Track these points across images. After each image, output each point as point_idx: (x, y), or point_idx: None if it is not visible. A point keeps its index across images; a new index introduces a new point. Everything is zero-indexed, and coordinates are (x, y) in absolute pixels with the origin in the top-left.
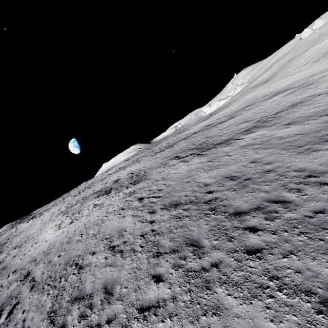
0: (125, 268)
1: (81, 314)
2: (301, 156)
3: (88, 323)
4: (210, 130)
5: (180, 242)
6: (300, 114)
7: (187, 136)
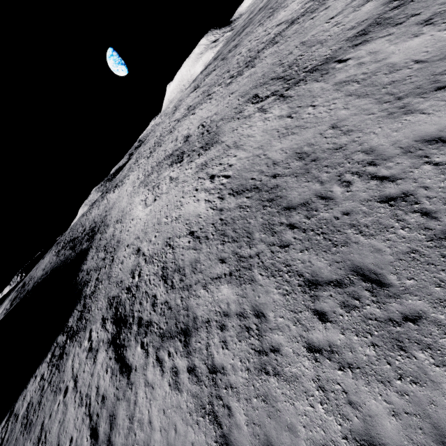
0: (202, 251)
1: (180, 279)
2: (387, 122)
3: (185, 284)
4: (315, 18)
5: (239, 233)
6: None
7: (278, 32)
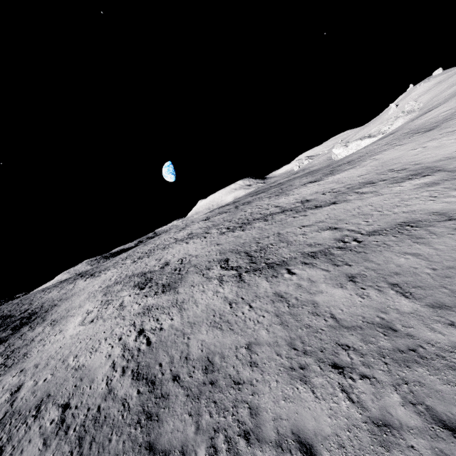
0: (45, 453)
1: None
2: (284, 377)
3: None
4: (295, 218)
5: (91, 452)
6: (384, 260)
7: (272, 213)
